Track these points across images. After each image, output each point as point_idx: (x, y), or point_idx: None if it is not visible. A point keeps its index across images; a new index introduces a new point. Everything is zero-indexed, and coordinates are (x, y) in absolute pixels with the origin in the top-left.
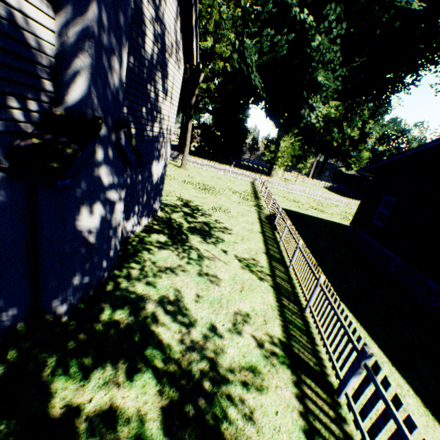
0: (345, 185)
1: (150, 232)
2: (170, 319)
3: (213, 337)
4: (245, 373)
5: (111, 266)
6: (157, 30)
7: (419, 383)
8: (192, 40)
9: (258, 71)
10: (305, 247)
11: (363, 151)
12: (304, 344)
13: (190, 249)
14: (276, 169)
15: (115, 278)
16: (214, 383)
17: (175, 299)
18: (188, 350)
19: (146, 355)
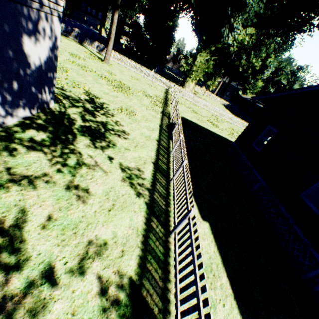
0: (238, 106)
1: (28, 126)
2: None
3: (41, 286)
4: None
5: None
6: None
7: (252, 318)
8: None
9: None
10: (188, 168)
11: (259, 81)
12: (157, 281)
13: (70, 153)
14: (189, 81)
15: None
16: None
17: (13, 225)
18: None
19: None
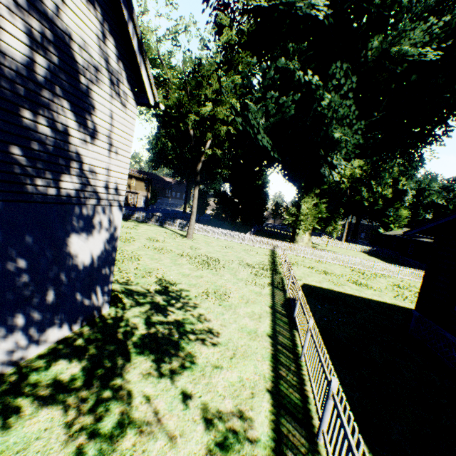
0: (387, 248)
1: (57, 354)
2: None
3: None
4: None
5: None
6: (40, 31)
7: None
8: (140, 71)
9: (266, 134)
10: (345, 403)
11: (400, 209)
12: None
13: (110, 399)
14: (299, 234)
15: None
16: None
17: None
18: None
19: None
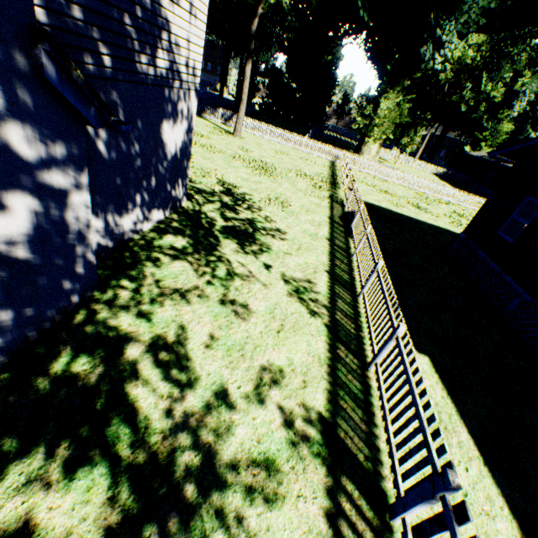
0: (465, 173)
1: (164, 231)
2: (160, 375)
3: (218, 408)
4: (254, 471)
5: (84, 287)
6: None
7: (521, 497)
8: None
9: None
10: (386, 272)
11: (503, 122)
12: (357, 423)
13: (217, 262)
14: (368, 144)
15: (92, 303)
16: (201, 488)
17: (175, 341)
18: (173, 429)
19: (106, 434)
